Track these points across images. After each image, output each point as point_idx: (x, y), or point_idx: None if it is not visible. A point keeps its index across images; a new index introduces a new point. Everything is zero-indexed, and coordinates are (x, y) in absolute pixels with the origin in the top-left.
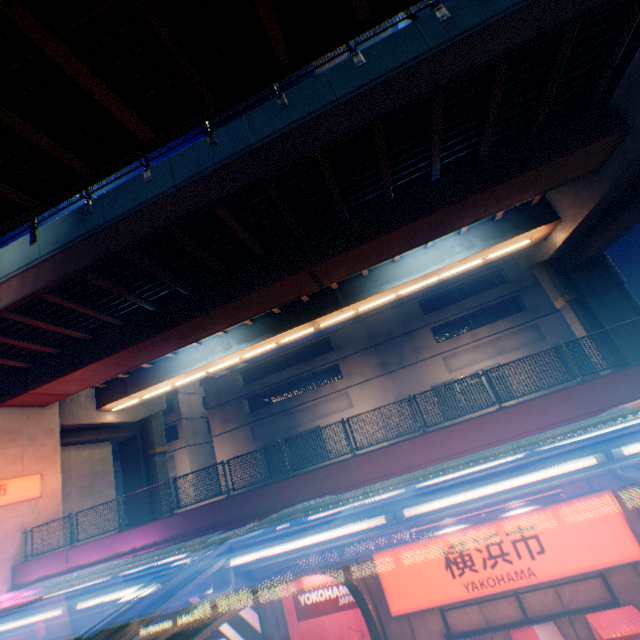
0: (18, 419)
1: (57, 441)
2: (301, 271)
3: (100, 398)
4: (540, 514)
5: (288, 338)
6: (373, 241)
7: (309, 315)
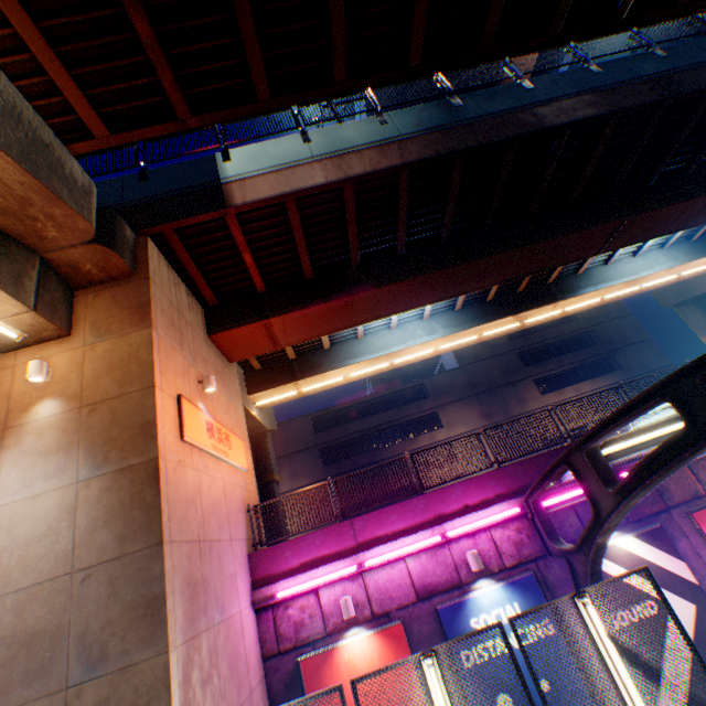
0: (220, 363)
1: (242, 410)
2: (616, 220)
3: (251, 383)
4: None
5: (490, 332)
6: (681, 203)
7: (524, 305)
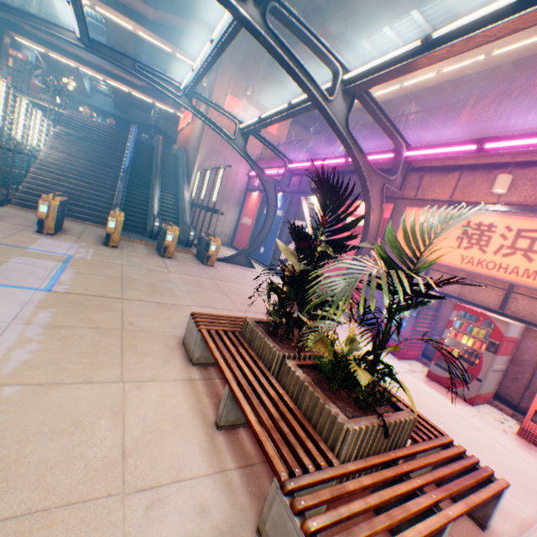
0: (278, 82)
1: None
2: None
3: None
4: None
5: (503, 50)
6: None
7: None
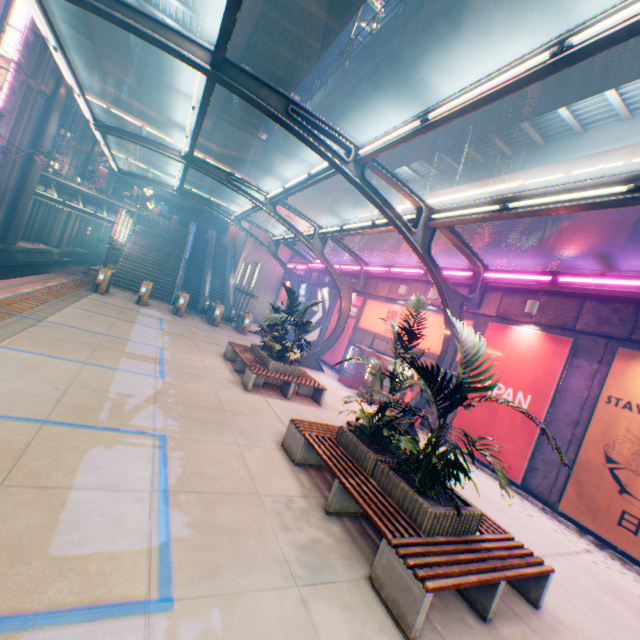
0: (314, 196)
1: (325, 216)
2: None
3: (354, 206)
4: (433, 316)
5: (459, 196)
6: None
7: (475, 177)
